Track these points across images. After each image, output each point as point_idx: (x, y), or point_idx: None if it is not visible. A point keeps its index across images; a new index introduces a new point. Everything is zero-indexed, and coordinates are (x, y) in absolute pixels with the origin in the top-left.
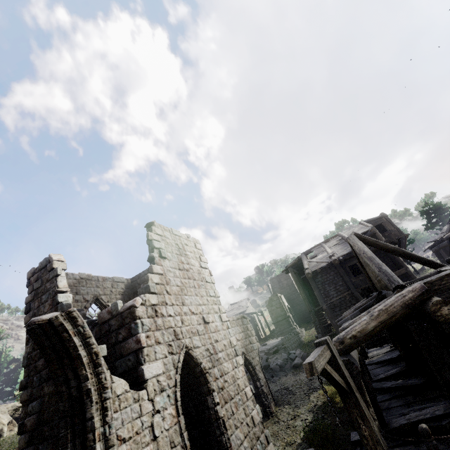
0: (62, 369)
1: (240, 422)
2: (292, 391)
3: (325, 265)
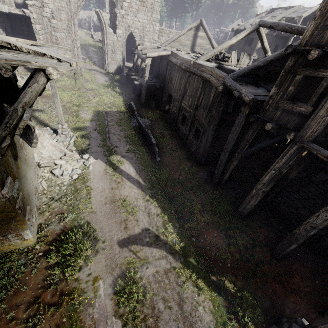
0: (100, 22)
1: None
2: None
3: (241, 29)
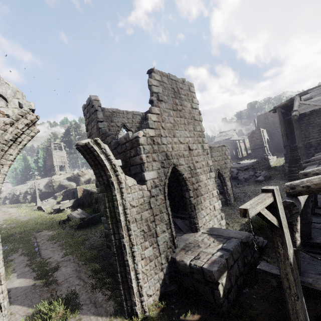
0: (98, 170)
1: (205, 207)
2: (249, 196)
3: (317, 108)
